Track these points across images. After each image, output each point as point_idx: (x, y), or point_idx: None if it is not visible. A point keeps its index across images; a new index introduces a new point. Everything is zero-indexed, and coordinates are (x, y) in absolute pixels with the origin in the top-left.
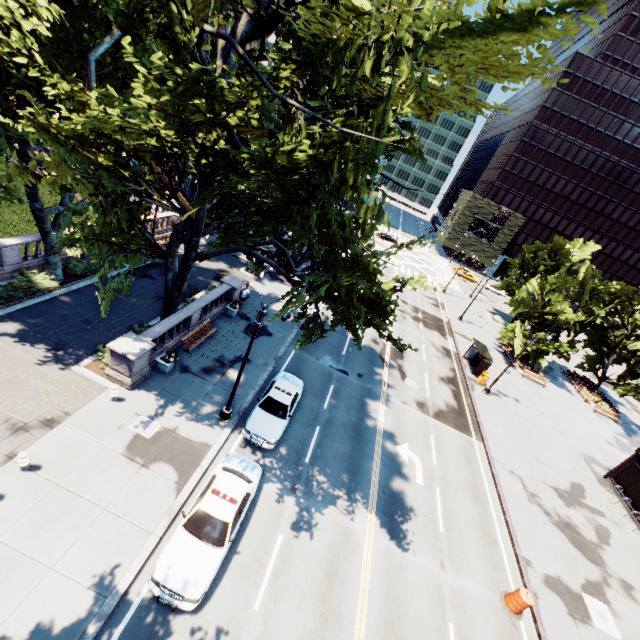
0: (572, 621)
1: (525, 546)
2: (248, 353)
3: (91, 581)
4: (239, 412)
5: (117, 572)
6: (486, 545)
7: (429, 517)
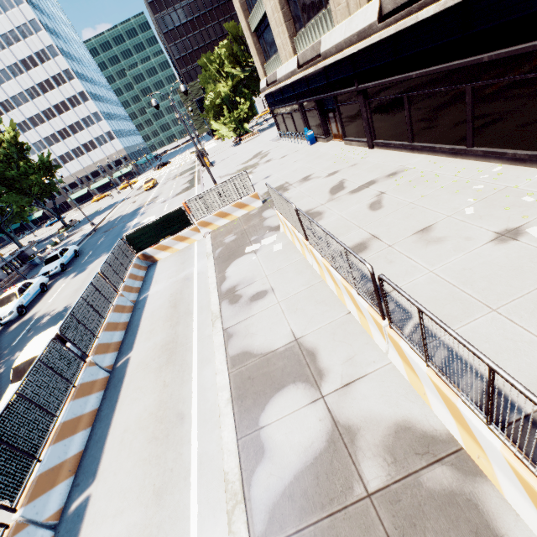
0: None
1: None
2: None
3: None
4: None
5: None
6: None
7: None
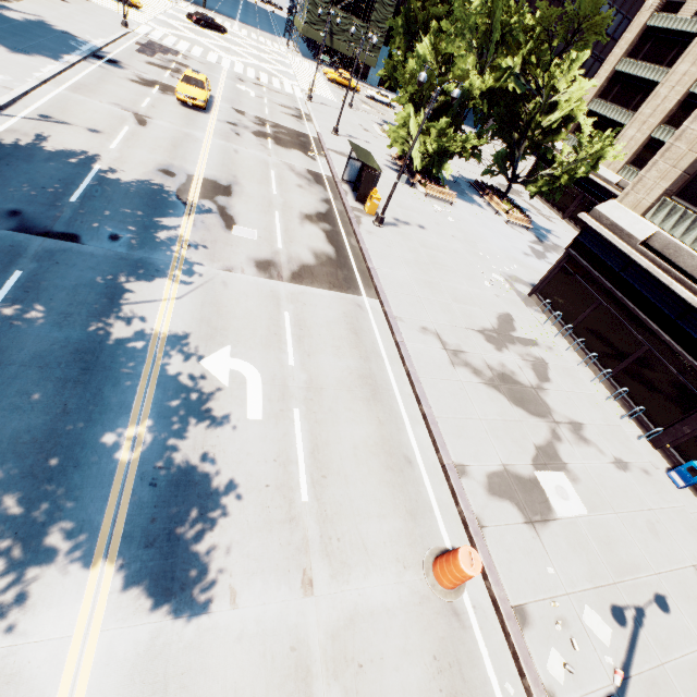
0: (532, 532)
1: (455, 443)
2: None
3: None
4: None
5: None
6: (395, 477)
7: (277, 484)
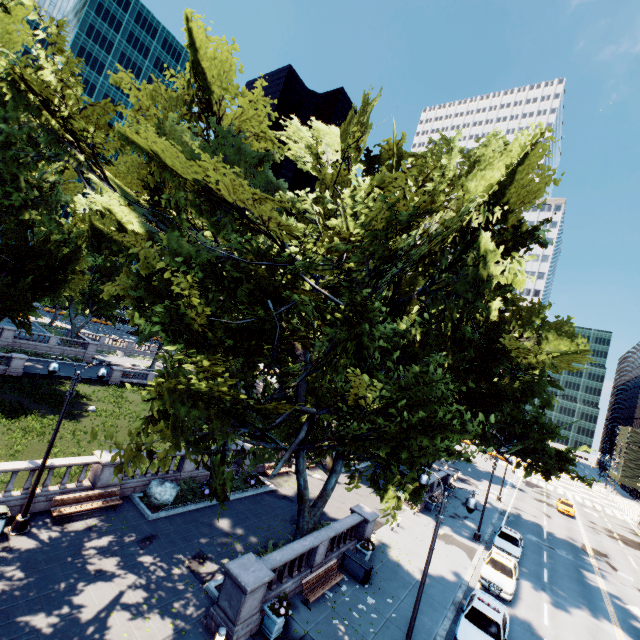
0: None
1: None
2: (489, 486)
3: (451, 572)
4: (483, 540)
5: (460, 574)
6: None
7: None
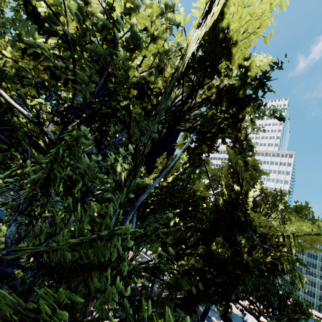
0: None
1: None
2: None
3: None
4: None
5: None
6: None
7: None
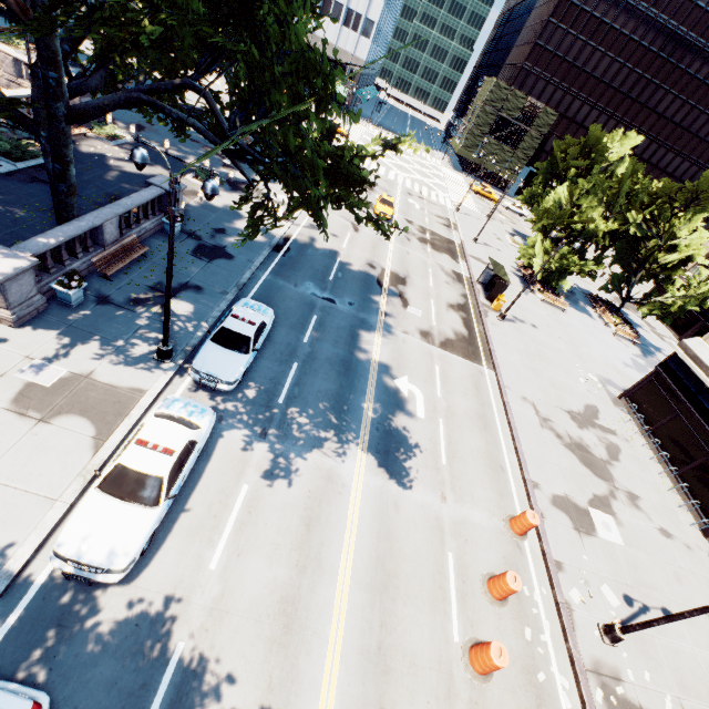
0: (577, 535)
1: (534, 470)
2: (171, 260)
3: None
4: (186, 350)
5: (4, 551)
6: (493, 473)
7: (430, 451)
